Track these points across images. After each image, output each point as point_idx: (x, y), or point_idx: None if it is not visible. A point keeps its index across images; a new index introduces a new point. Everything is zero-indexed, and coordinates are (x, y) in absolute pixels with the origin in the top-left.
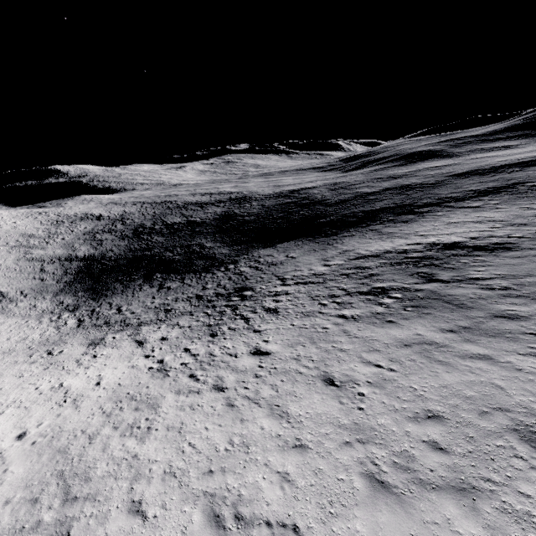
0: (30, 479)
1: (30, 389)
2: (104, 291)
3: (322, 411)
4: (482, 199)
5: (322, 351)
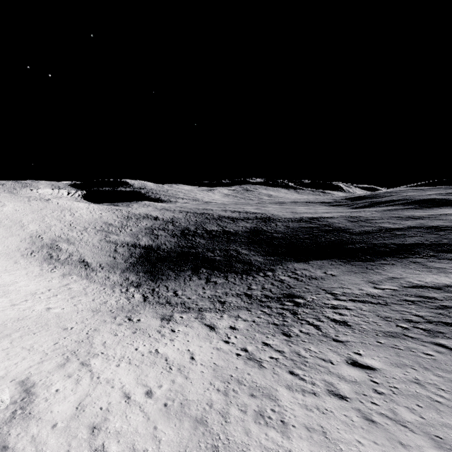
0: (186, 446)
1: (131, 349)
2: (160, 275)
3: None
4: None
5: (447, 381)
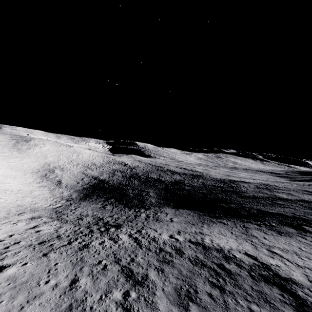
0: None
1: None
2: (87, 197)
3: None
4: None
5: None
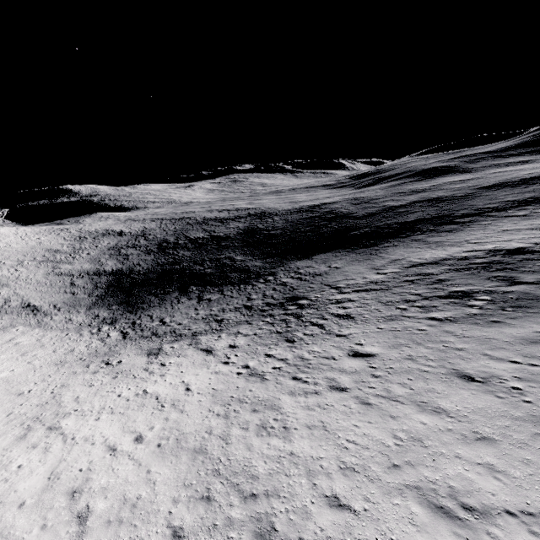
0: (184, 479)
1: (112, 397)
2: (139, 304)
3: (482, 405)
4: (526, 208)
5: (435, 350)
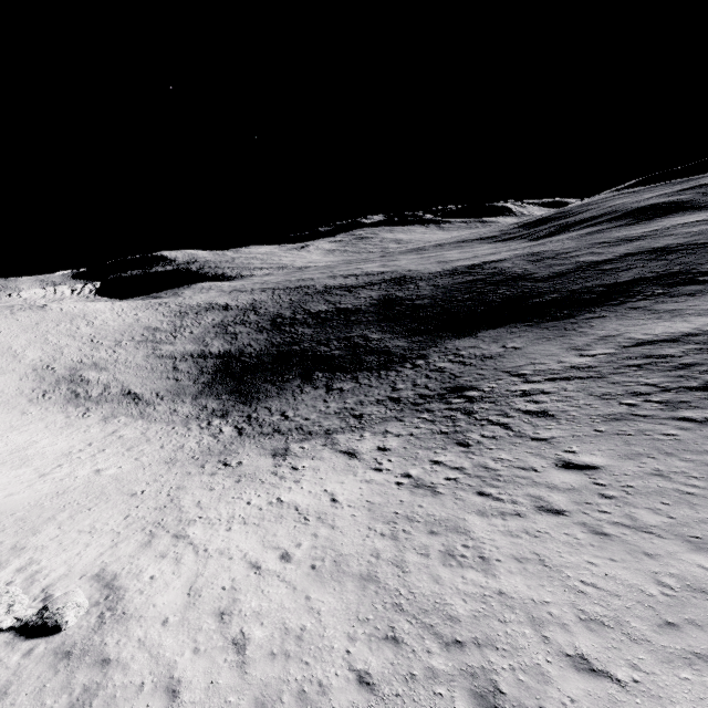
0: (357, 611)
1: (240, 504)
2: (254, 394)
3: None
4: None
5: (700, 465)
